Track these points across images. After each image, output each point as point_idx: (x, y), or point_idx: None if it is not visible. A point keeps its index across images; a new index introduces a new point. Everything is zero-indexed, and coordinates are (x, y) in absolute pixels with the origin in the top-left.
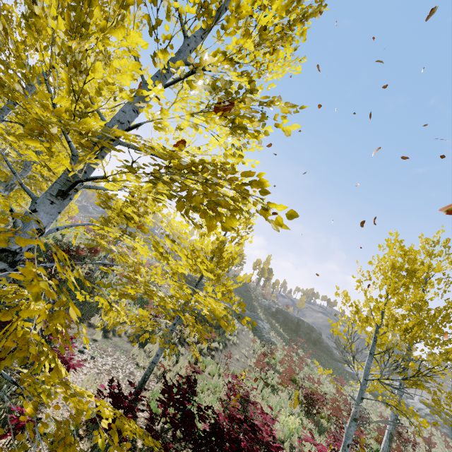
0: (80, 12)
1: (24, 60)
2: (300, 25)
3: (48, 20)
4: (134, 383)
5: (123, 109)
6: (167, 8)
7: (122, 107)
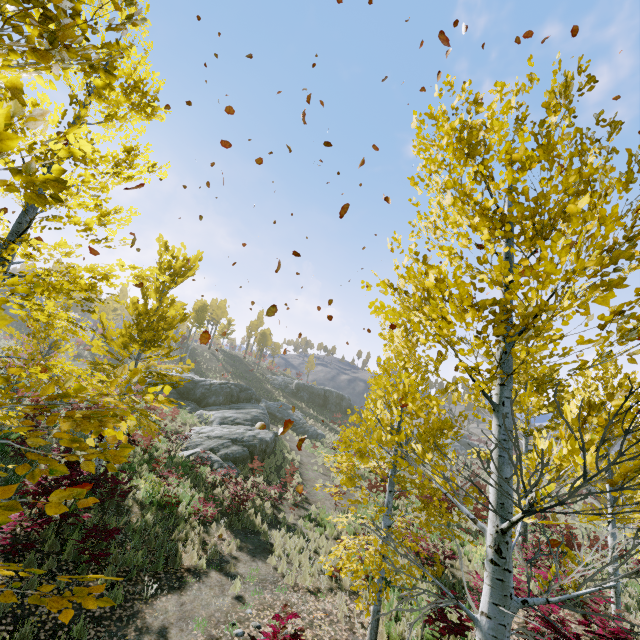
0: None
1: None
2: None
3: None
4: None
5: None
6: None
7: None
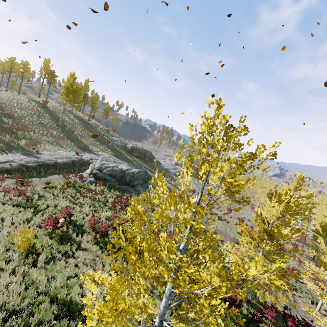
0: None
1: None
2: None
3: None
4: None
5: None
6: None
7: None
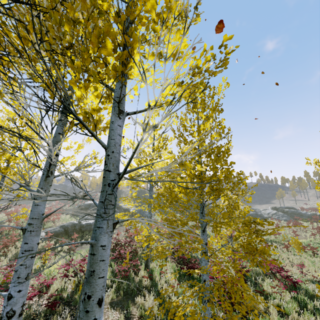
0: None
1: None
2: None
3: None
4: None
5: None
6: None
7: None
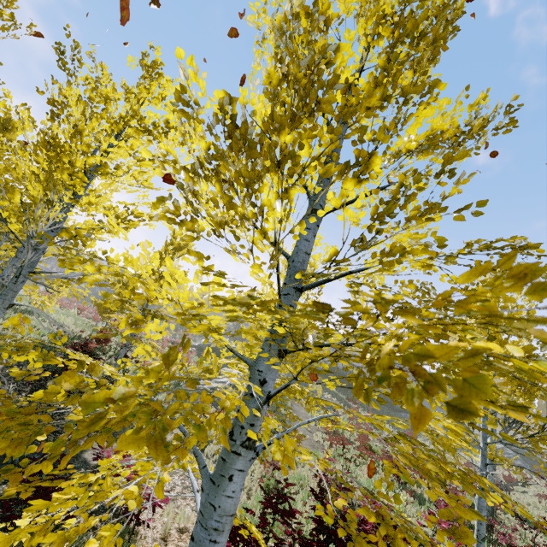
0: (391, 205)
1: (266, 229)
2: (486, 135)
3: (344, 210)
4: (251, 509)
5: (306, 237)
6: (387, 146)
7: (302, 235)
